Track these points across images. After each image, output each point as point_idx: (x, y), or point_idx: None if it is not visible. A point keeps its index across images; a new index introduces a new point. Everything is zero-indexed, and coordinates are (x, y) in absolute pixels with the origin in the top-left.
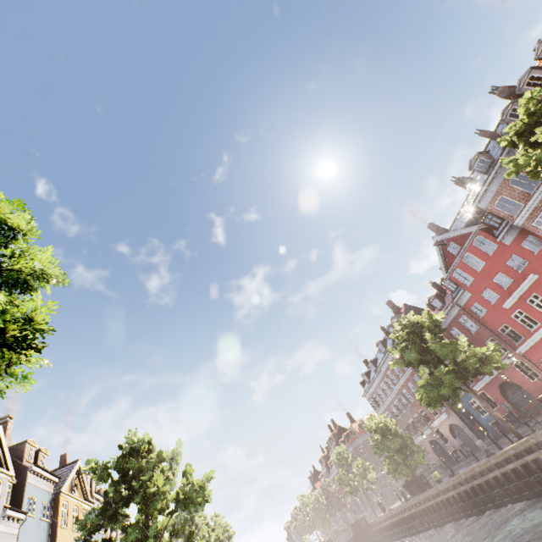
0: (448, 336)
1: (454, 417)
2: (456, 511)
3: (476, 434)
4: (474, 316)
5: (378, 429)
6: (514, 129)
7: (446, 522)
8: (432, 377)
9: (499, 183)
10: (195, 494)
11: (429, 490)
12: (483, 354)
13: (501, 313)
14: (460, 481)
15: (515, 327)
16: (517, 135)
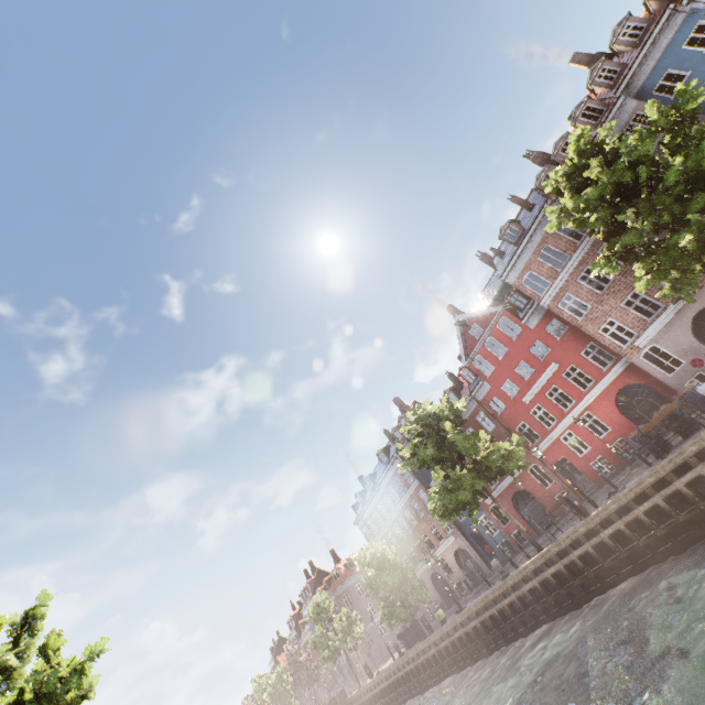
0: None
1: (461, 539)
2: (462, 658)
3: (484, 558)
4: (492, 413)
5: (374, 562)
6: (563, 168)
7: (449, 675)
8: (449, 479)
9: (529, 256)
10: (59, 686)
11: (432, 635)
12: (505, 450)
13: (520, 409)
14: (469, 616)
15: (533, 425)
16: (565, 176)
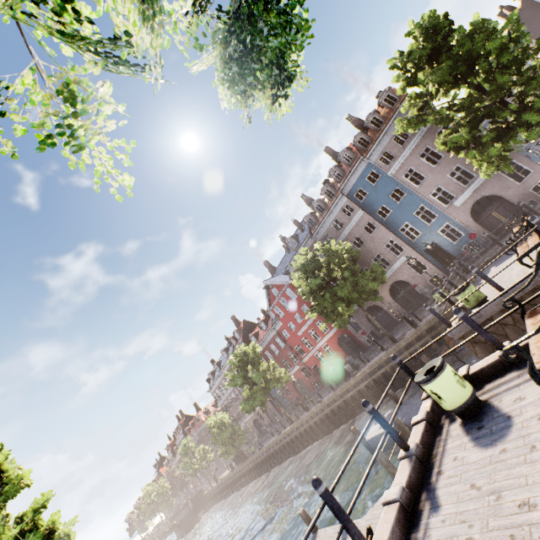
0: (268, 349)
1: (268, 402)
2: (260, 471)
3: (280, 412)
4: (283, 337)
5: (217, 424)
6: (296, 265)
7: (255, 479)
8: (250, 393)
9: None
10: None
11: (246, 461)
12: (280, 374)
13: (297, 338)
14: (263, 452)
15: (303, 346)
16: (297, 269)
